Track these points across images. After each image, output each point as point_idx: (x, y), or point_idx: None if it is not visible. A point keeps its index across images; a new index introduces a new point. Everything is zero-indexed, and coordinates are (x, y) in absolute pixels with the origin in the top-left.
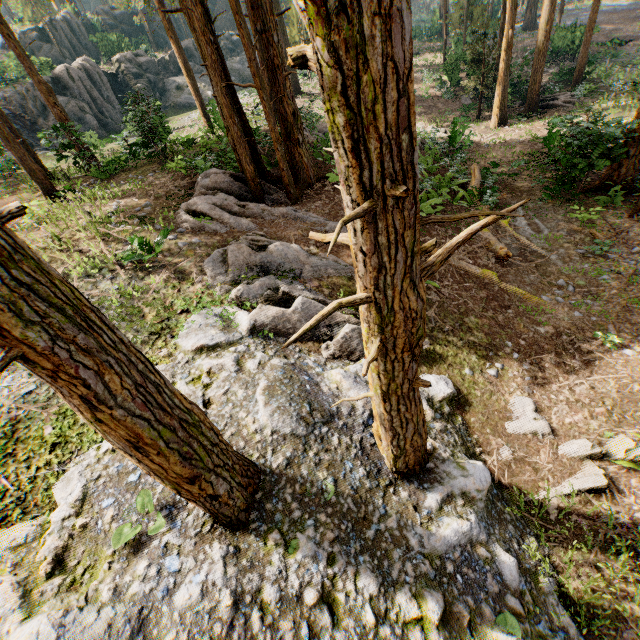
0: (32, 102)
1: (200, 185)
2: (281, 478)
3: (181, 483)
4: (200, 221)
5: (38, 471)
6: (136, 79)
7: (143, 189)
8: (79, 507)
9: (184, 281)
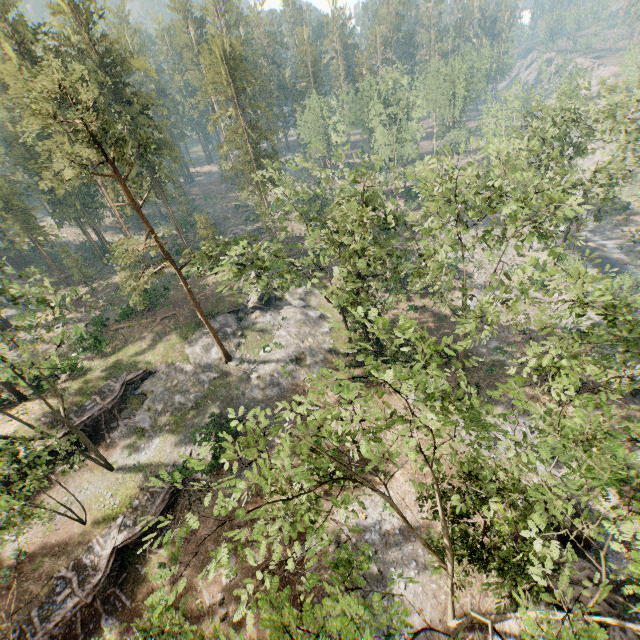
0: None
1: None
2: None
3: None
4: None
5: None
6: None
7: None
8: None
9: None
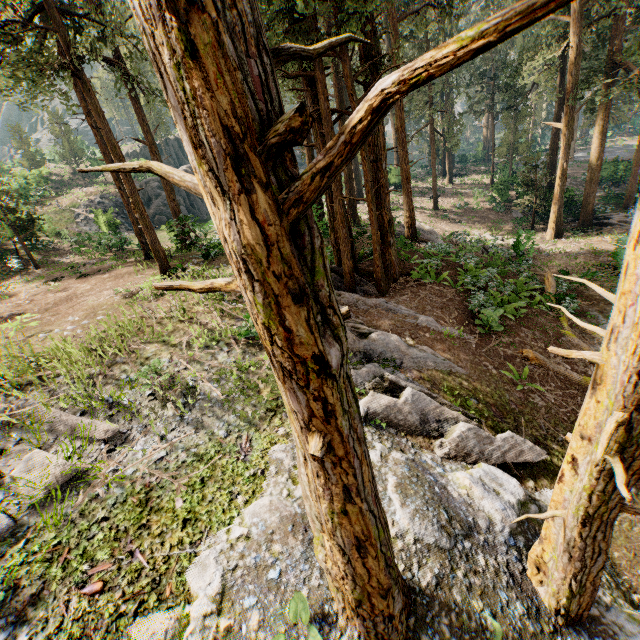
0: (141, 195)
1: None
2: (433, 601)
3: (373, 594)
4: None
5: (171, 549)
6: None
7: None
8: (217, 602)
9: None
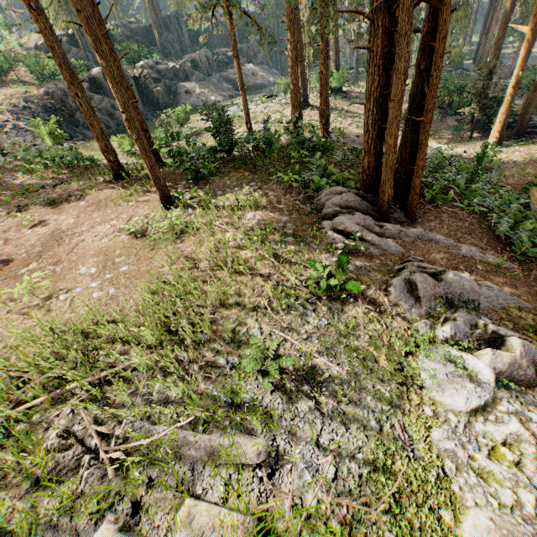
0: (71, 98)
1: (331, 202)
2: None
3: None
4: (356, 243)
5: None
6: (155, 83)
7: (269, 202)
8: None
9: (383, 314)
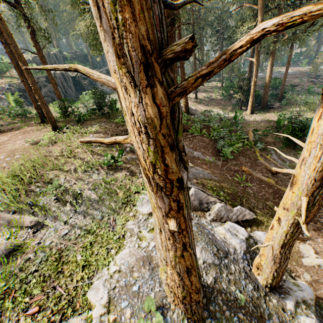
0: None
1: None
2: (214, 290)
3: (192, 293)
4: None
5: (77, 283)
6: (84, 80)
7: (104, 130)
8: (106, 307)
9: (133, 176)
